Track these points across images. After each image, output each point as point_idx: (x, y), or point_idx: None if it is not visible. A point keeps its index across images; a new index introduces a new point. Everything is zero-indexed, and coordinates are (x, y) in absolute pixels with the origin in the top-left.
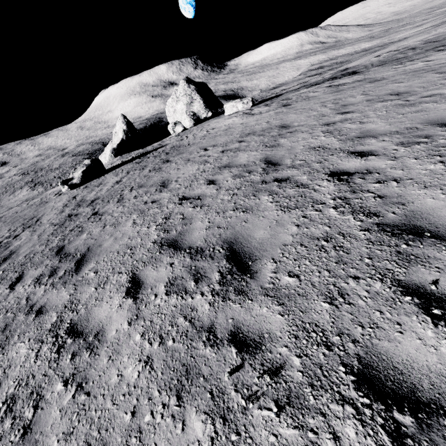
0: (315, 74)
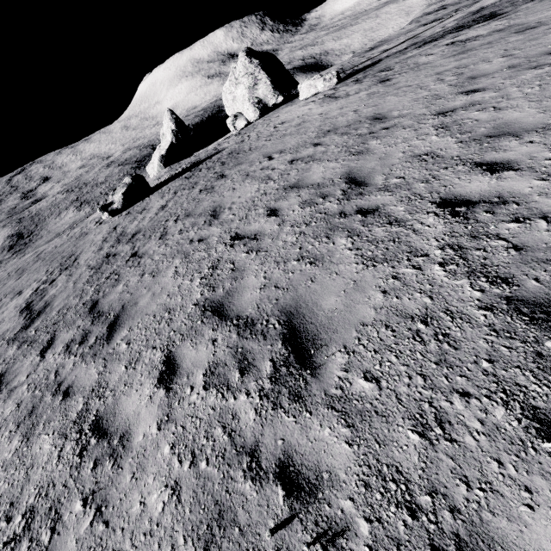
0: (432, 21)
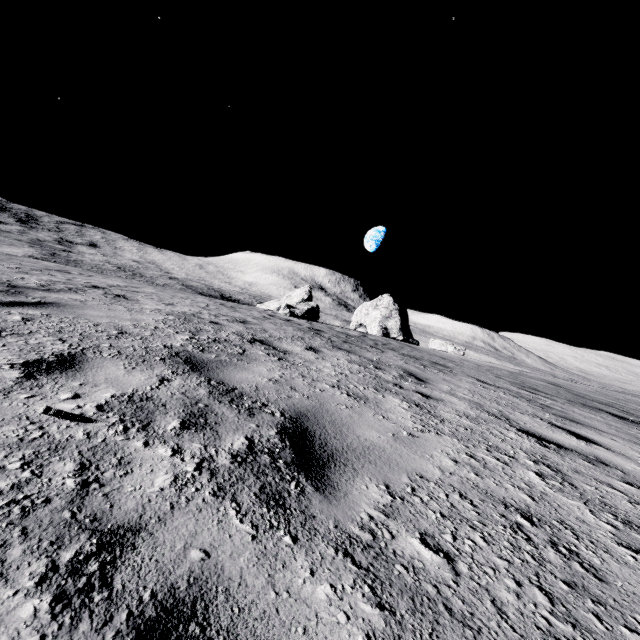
0: None
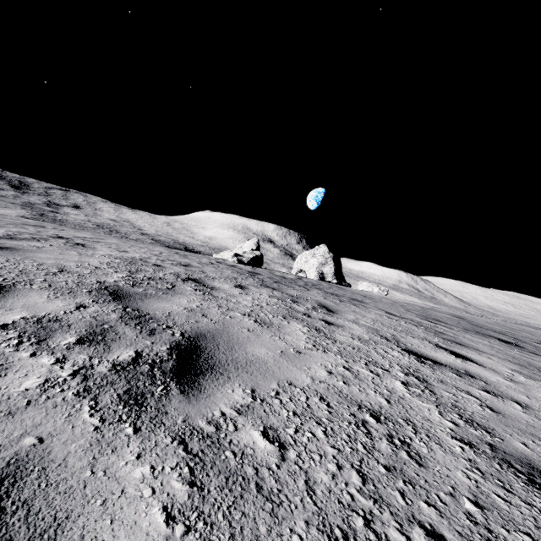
0: None
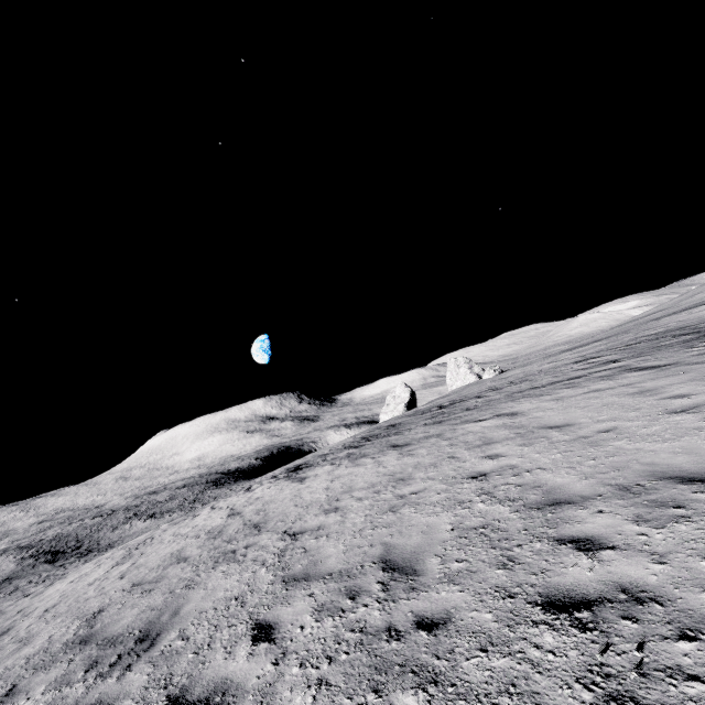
0: None
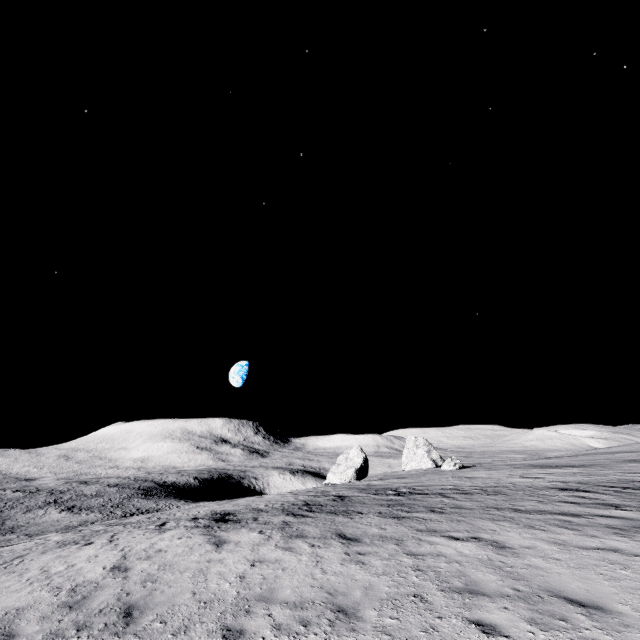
0: None
